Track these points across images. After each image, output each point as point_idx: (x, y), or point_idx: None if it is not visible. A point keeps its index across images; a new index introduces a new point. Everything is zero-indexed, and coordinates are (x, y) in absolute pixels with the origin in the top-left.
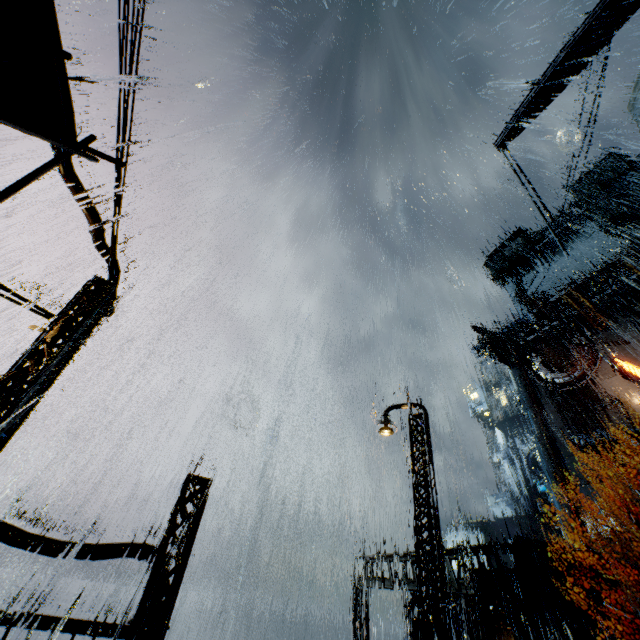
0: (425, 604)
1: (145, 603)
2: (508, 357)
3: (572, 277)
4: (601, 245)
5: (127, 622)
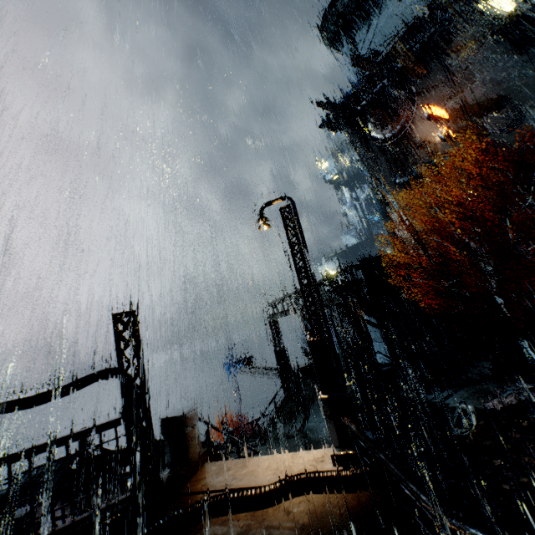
0: (315, 330)
1: (126, 402)
2: (348, 125)
3: (397, 26)
4: None
5: (120, 414)
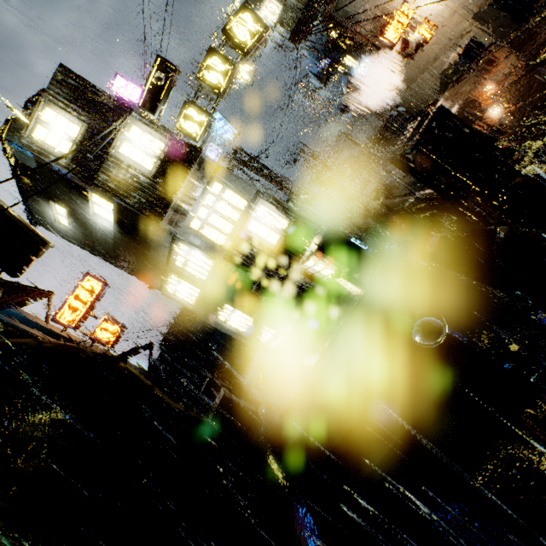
0: None
1: None
2: None
3: None
4: None
5: None
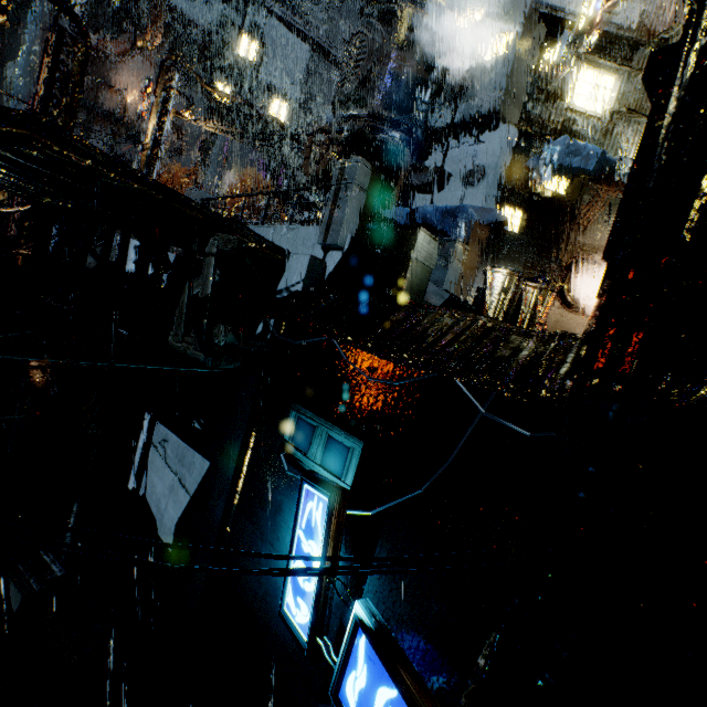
0: None
1: None
2: None
3: None
4: None
5: None
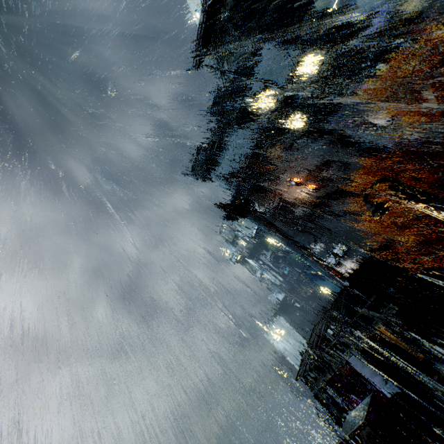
0: None
1: None
2: (241, 213)
3: (241, 157)
4: (243, 135)
5: None
